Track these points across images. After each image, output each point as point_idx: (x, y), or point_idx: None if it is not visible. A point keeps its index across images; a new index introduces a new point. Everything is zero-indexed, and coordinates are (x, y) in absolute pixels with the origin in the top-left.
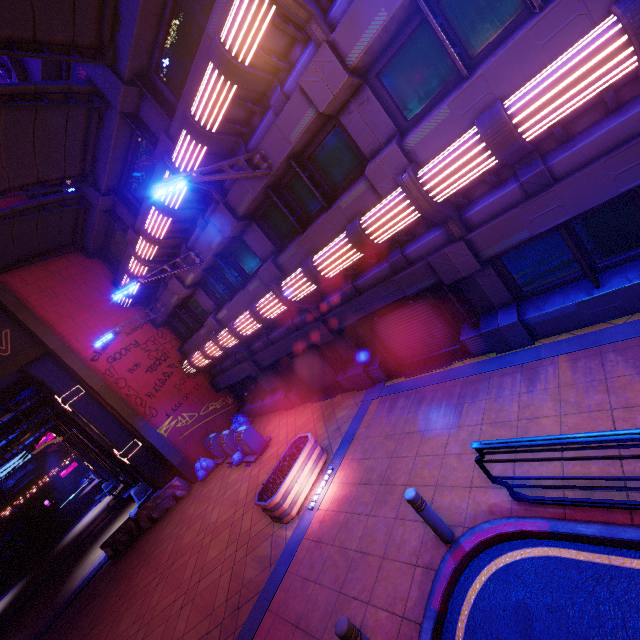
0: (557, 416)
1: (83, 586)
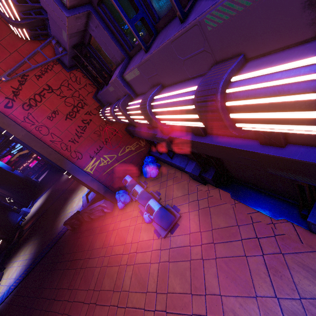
0: None
1: (60, 237)
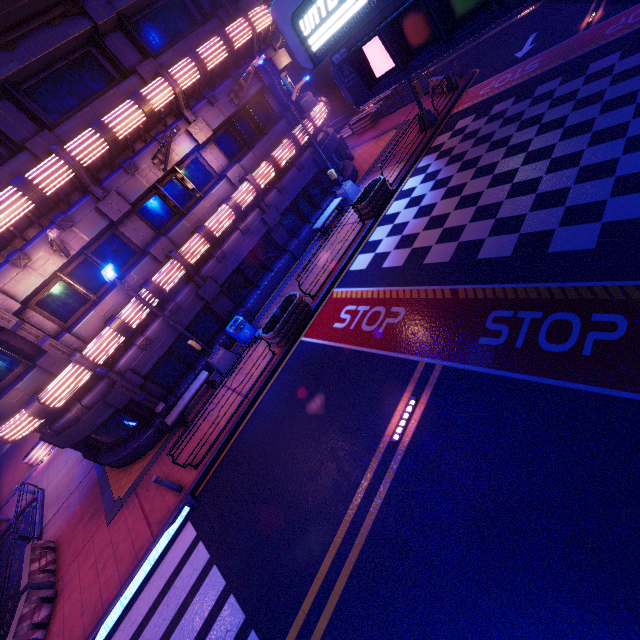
0: (67, 467)
1: (4, 454)
